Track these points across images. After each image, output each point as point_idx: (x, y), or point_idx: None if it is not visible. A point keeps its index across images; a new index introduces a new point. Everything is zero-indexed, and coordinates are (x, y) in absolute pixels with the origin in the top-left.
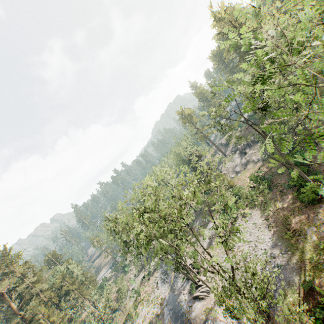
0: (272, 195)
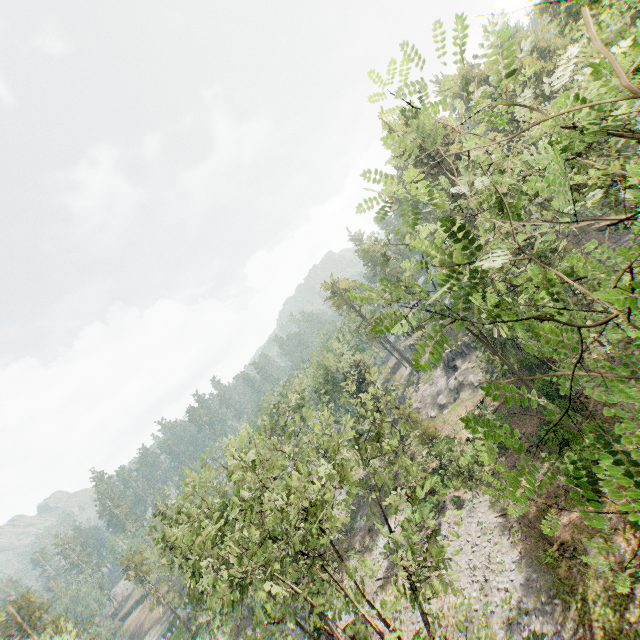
0: (512, 459)
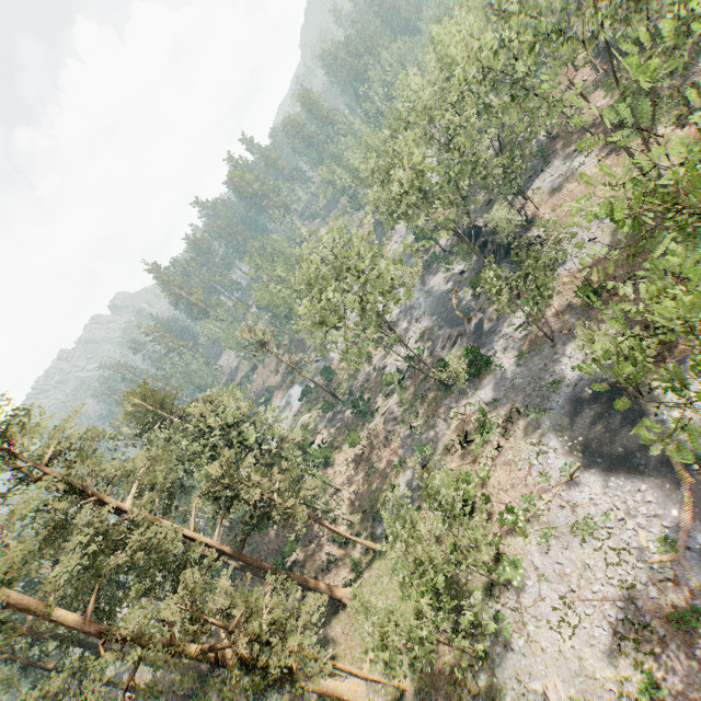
0: None
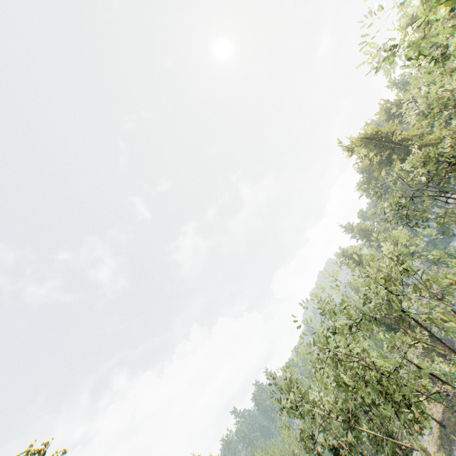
0: None
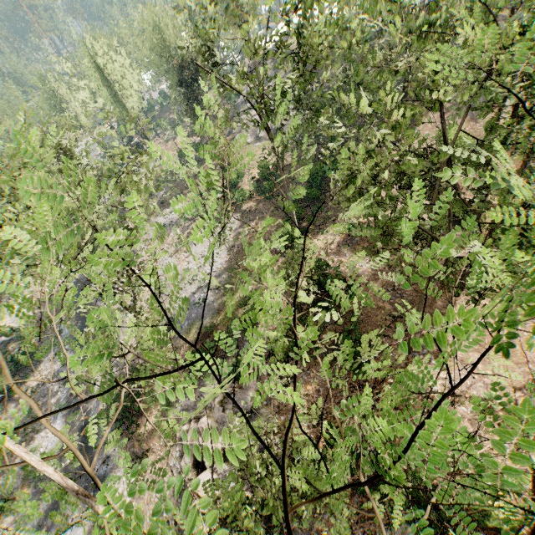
0: (266, 208)
